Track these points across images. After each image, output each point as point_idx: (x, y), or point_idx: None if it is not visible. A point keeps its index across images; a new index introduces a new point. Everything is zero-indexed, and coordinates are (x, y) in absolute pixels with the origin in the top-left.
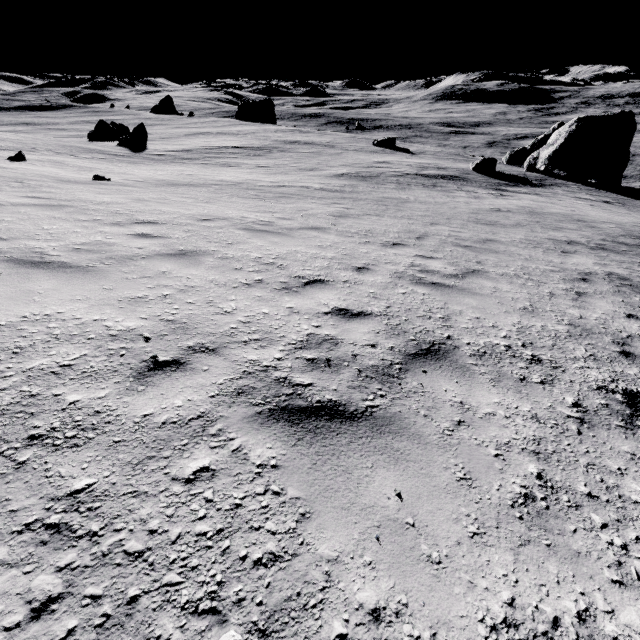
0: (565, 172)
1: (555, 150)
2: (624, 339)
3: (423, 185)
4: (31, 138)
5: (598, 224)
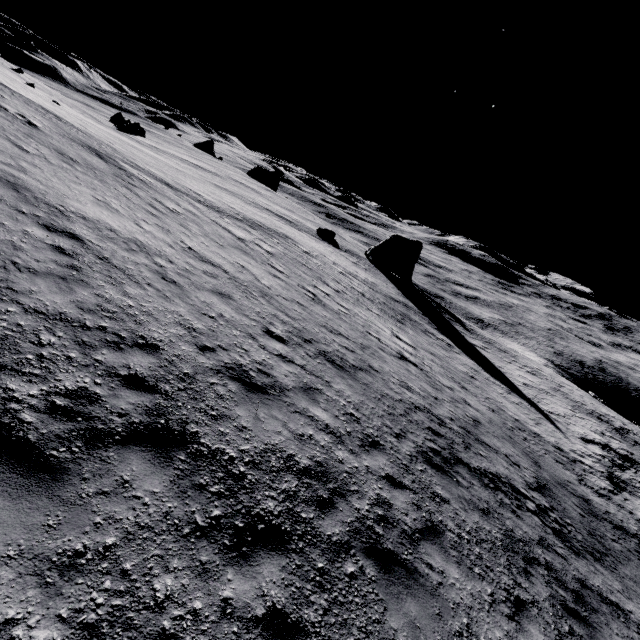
0: (373, 258)
1: (376, 246)
2: (125, 157)
3: (248, 203)
4: (60, 95)
5: (284, 231)
